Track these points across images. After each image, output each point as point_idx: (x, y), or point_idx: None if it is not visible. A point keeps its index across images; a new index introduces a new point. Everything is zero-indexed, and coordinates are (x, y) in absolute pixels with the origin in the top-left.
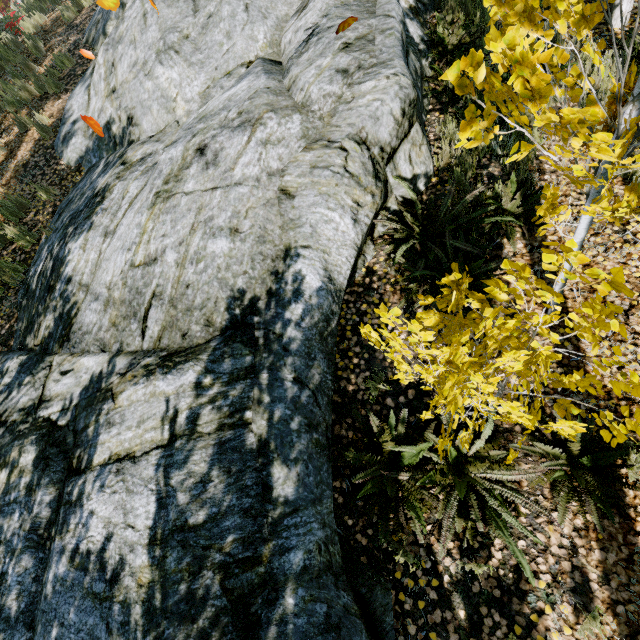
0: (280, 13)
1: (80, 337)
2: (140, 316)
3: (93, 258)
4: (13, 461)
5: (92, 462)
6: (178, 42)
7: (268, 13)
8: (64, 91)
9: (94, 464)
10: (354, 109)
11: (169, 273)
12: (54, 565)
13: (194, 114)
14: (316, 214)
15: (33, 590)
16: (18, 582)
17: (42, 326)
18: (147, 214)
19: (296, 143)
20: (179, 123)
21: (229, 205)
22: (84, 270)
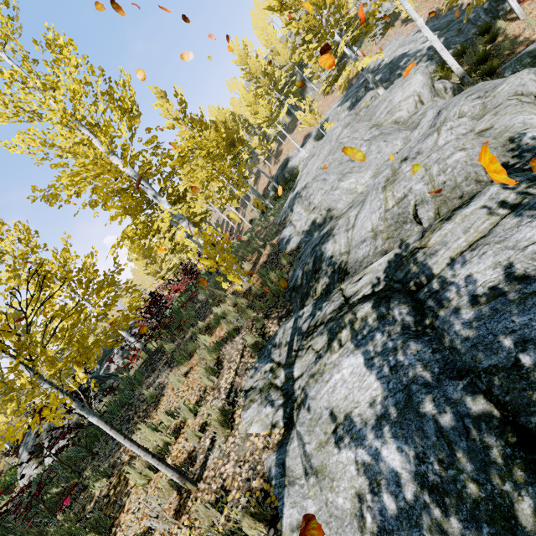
0: (402, 136)
1: (358, 264)
2: (410, 220)
3: (344, 241)
4: (350, 321)
5: (433, 274)
6: (350, 170)
7: (396, 138)
8: (276, 236)
9: (437, 273)
10: (501, 94)
11: (422, 191)
12: (454, 321)
13: (372, 182)
14: (518, 119)
15: (438, 357)
16: (416, 359)
17: (318, 287)
18: (382, 194)
19: (470, 122)
20: (362, 192)
21: (448, 149)
22: (340, 248)
